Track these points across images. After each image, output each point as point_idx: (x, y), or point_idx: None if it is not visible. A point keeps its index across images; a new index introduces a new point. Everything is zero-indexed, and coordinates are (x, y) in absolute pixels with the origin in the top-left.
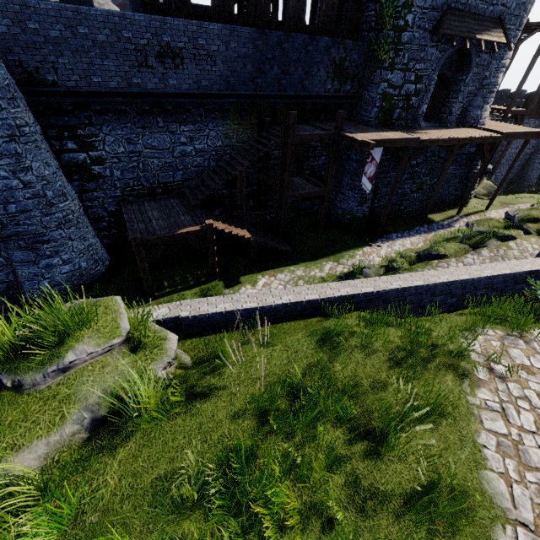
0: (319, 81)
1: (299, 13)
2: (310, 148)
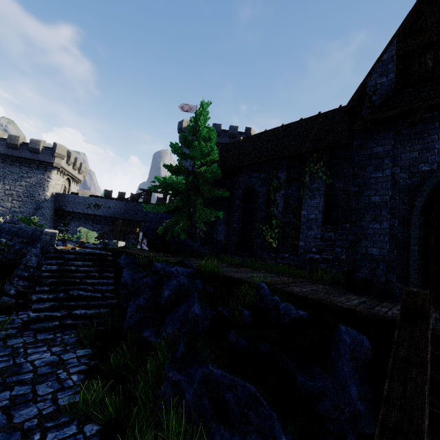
0: None
1: (148, 200)
2: None
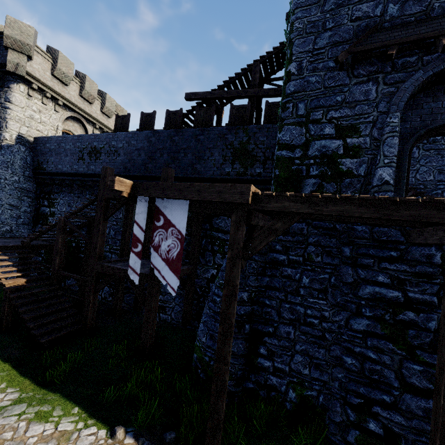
0: (214, 164)
1: (208, 120)
2: (217, 241)
